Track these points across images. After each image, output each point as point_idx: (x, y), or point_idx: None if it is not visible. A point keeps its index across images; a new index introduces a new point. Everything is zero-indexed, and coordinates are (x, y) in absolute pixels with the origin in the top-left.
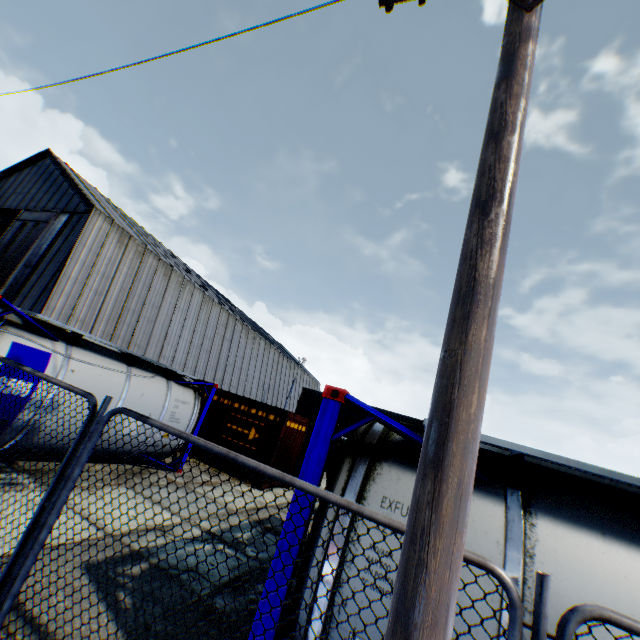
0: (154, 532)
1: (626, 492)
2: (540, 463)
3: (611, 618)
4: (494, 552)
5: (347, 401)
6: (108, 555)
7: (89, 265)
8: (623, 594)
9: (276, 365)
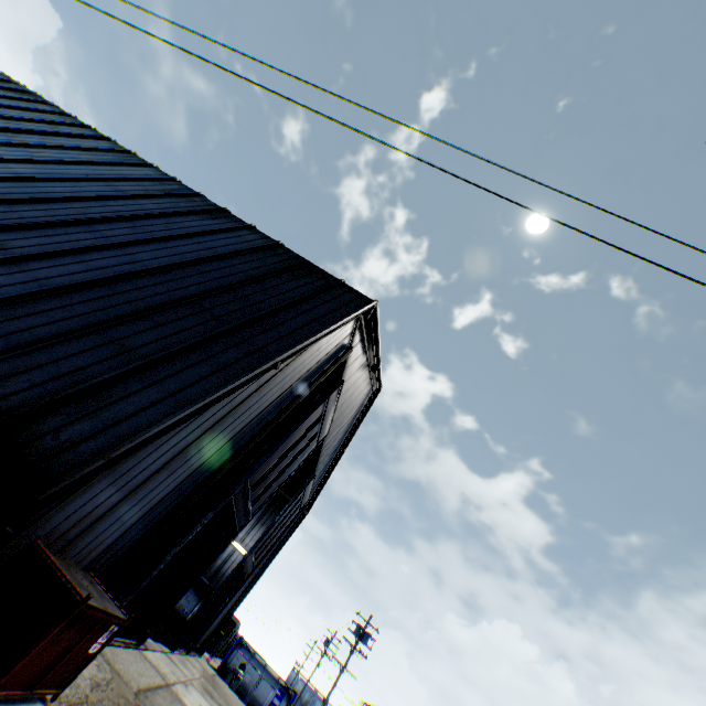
0: None
1: None
2: None
3: None
4: None
5: None
6: None
7: None
8: None
9: None
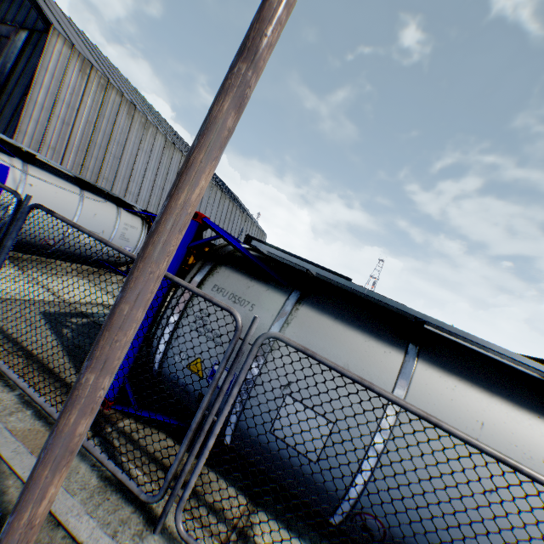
0: (99, 306)
1: (374, 303)
2: (329, 281)
3: (280, 338)
4: (268, 320)
5: (204, 222)
6: (61, 311)
7: (54, 93)
8: (328, 346)
9: (230, 214)
